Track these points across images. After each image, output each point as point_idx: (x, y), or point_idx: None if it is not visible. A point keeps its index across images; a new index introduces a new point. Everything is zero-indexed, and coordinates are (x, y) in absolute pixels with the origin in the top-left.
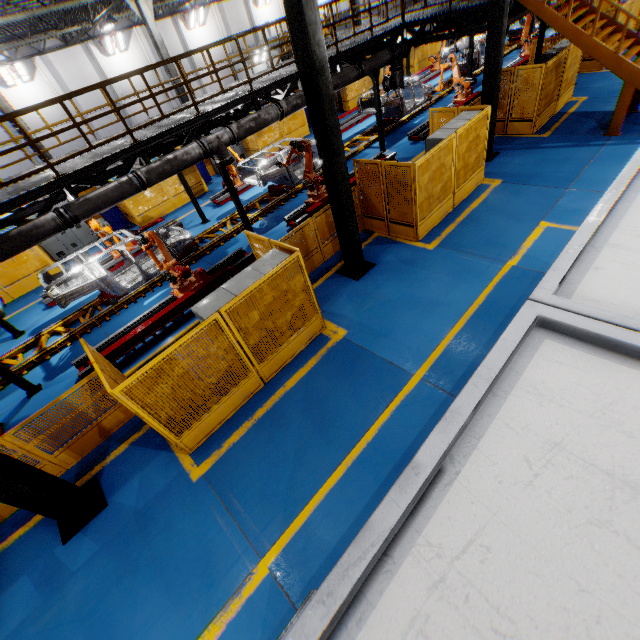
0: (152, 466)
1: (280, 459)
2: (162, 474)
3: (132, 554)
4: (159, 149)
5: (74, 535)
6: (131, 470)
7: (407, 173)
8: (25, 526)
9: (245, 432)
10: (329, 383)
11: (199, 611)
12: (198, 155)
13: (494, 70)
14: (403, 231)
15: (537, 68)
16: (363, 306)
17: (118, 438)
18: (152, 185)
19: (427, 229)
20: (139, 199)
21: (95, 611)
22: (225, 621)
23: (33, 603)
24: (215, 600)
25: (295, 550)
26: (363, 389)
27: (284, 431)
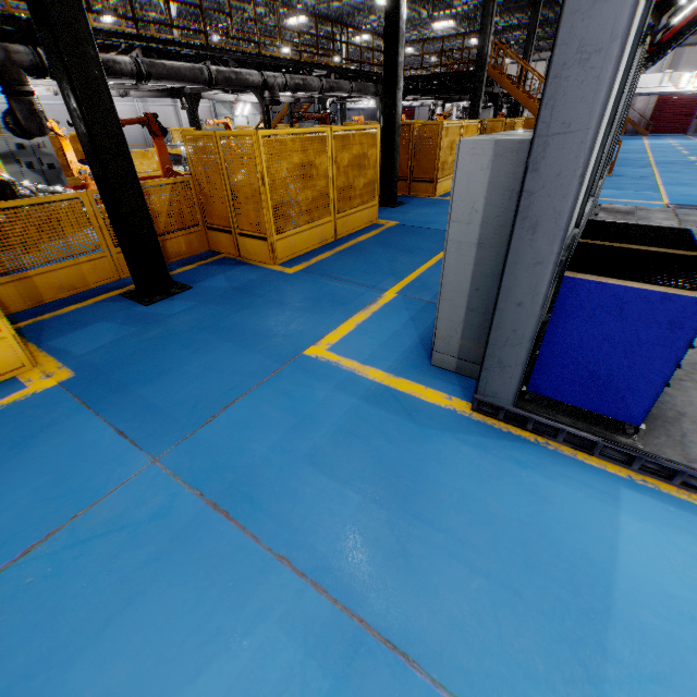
0: (235, 271)
1: (374, 261)
2: (251, 273)
3: (243, 302)
4: (224, 63)
5: (158, 301)
6: (210, 274)
7: (435, 131)
8: (78, 304)
9: (330, 255)
10: (398, 237)
11: (340, 313)
12: (258, 81)
13: (477, 106)
14: (423, 188)
15: (500, 121)
16: (406, 215)
17: (180, 264)
18: (216, 86)
19: (441, 191)
20: (134, 158)
21: (217, 325)
22: (370, 313)
23: (125, 331)
24: (353, 308)
25: (415, 286)
26: (429, 238)
27: (369, 253)
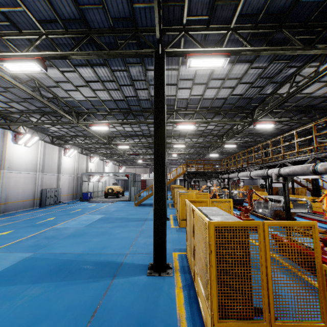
0: None
1: None
2: None
3: None
4: None
5: None
6: None
7: None
8: None
9: None
10: None
11: None
12: None
13: (318, 183)
14: None
15: (303, 188)
16: None
17: None
18: None
19: None
20: None
21: None
22: None
23: None
24: None
25: None
26: None
27: None
